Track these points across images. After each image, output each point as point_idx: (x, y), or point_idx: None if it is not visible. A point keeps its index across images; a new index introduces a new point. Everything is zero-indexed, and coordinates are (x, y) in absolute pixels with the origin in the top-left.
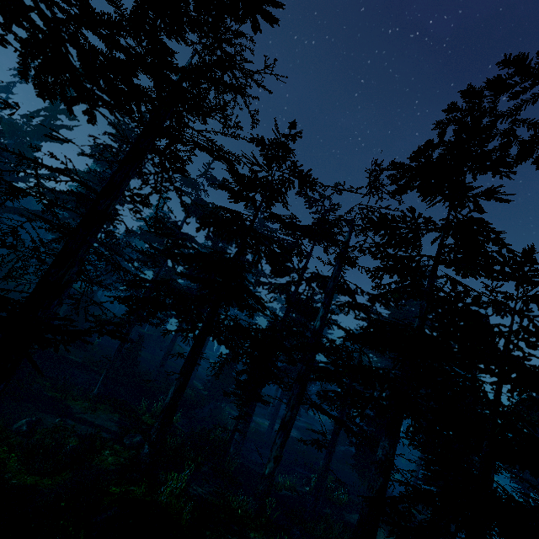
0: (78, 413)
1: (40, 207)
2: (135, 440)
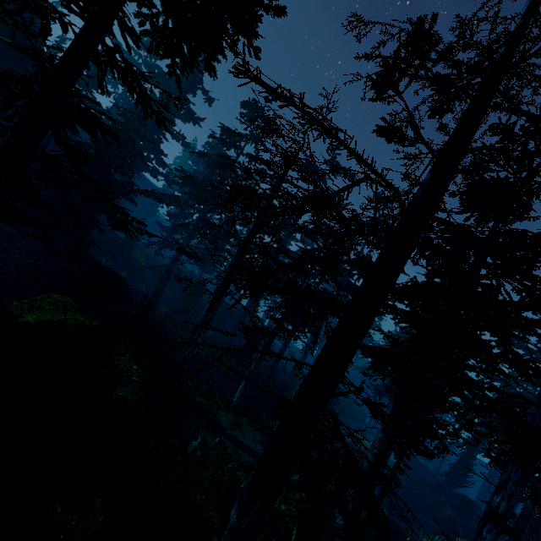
0: (227, 428)
1: (147, 185)
2: (293, 478)
